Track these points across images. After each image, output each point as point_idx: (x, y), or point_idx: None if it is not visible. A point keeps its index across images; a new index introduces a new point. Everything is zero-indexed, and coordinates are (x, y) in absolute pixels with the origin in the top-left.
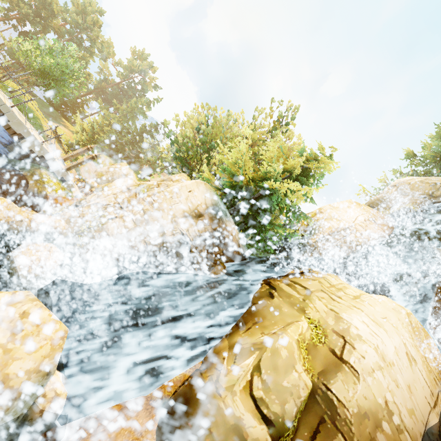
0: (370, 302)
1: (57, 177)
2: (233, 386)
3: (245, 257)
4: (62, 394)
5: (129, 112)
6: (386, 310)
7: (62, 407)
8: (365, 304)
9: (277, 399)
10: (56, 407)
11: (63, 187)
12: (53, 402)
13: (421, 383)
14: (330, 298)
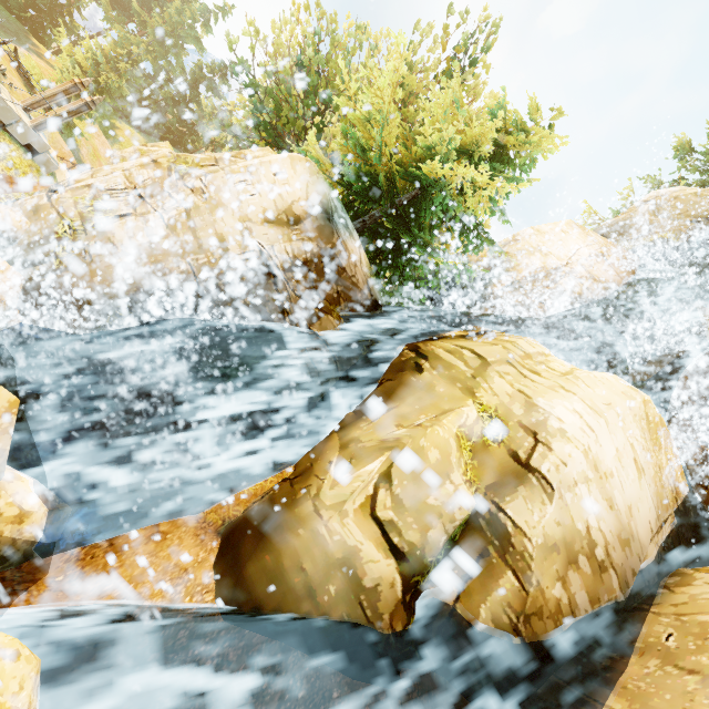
0: (587, 380)
1: (19, 143)
2: (343, 503)
3: (378, 305)
4: (35, 511)
5: (168, 34)
6: (613, 394)
7: (40, 531)
8: (578, 384)
9: (415, 523)
10: (28, 531)
11: (33, 165)
12: (18, 524)
13: (647, 503)
14: (519, 373)
